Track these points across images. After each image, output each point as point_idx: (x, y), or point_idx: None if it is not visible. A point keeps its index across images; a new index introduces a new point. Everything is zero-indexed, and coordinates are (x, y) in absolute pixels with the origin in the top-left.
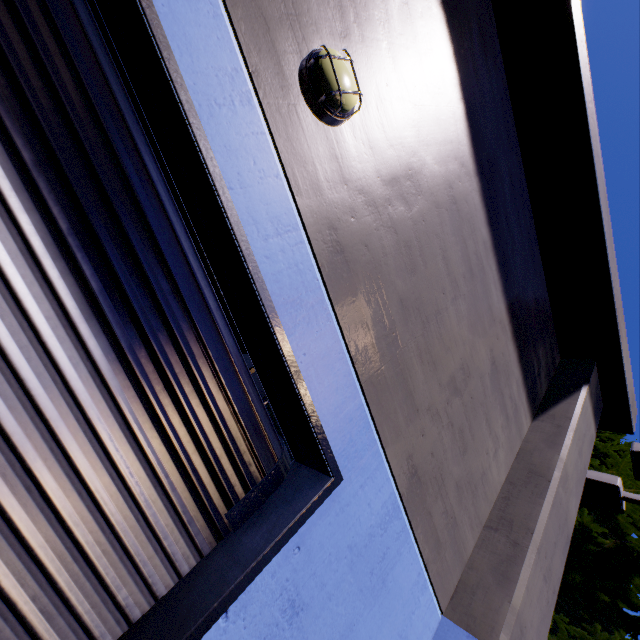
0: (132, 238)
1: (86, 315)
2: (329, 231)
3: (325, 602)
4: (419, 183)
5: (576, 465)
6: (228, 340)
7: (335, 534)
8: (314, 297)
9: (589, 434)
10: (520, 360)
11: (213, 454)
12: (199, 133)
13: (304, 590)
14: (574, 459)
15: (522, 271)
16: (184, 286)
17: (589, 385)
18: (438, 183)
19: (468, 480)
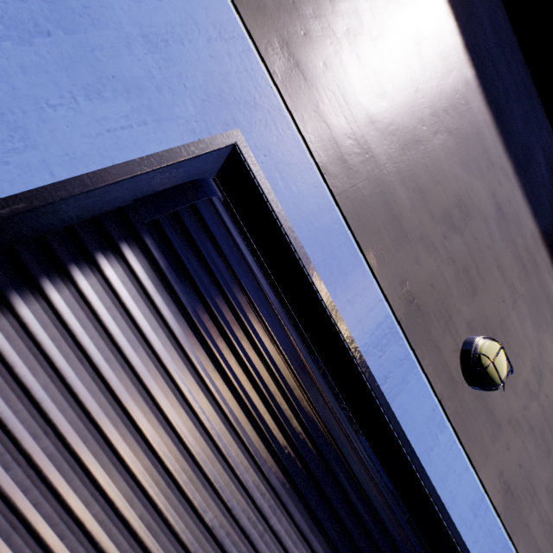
0: (381, 546)
1: None
2: (498, 477)
3: None
4: (537, 363)
5: None
6: None
7: None
8: (501, 545)
9: None
10: None
11: None
12: (429, 484)
13: None
14: None
15: None
16: None
17: None
18: (547, 346)
19: None
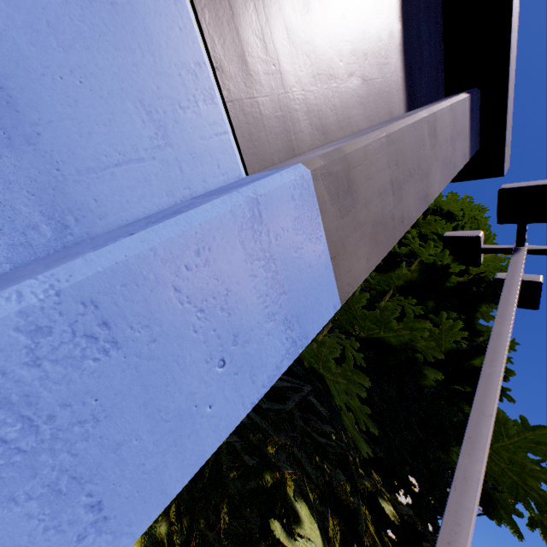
0: None
1: None
2: None
3: None
4: None
5: (446, 145)
6: None
7: None
8: None
9: (463, 145)
10: (400, 22)
11: None
12: None
13: None
14: (445, 135)
15: None
16: None
17: (471, 98)
18: None
19: (308, 55)
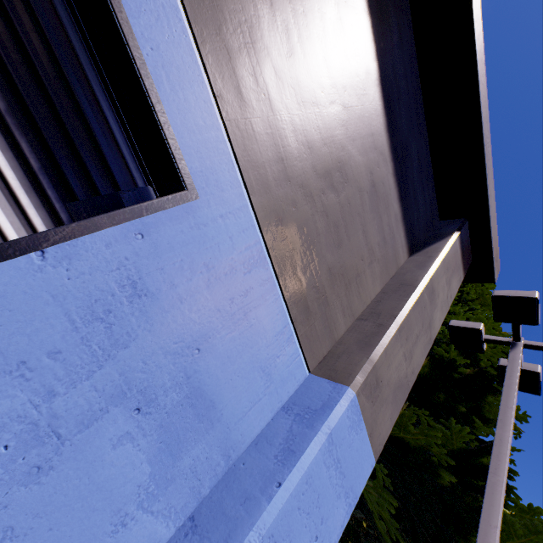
0: None
1: None
2: None
3: (175, 302)
4: None
5: (442, 288)
6: (75, 41)
7: (189, 245)
8: None
9: (457, 273)
10: (400, 200)
11: (51, 140)
12: None
13: (149, 279)
14: (441, 282)
15: (407, 124)
16: None
17: (460, 234)
18: None
19: (342, 273)
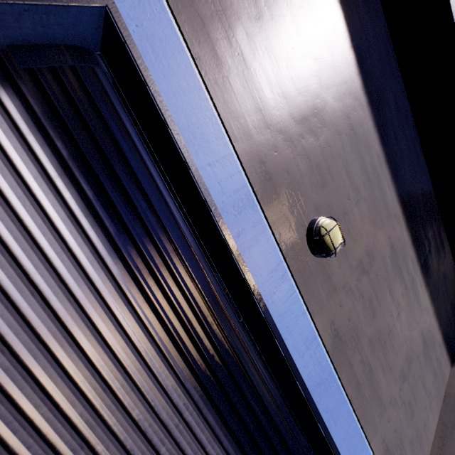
0: (233, 371)
1: (220, 427)
2: (330, 325)
3: None
4: (371, 250)
5: None
6: (276, 398)
7: None
8: (327, 373)
9: None
10: (440, 327)
11: None
12: (269, 318)
13: None
14: None
15: (436, 259)
16: (256, 382)
17: None
18: (381, 240)
19: (416, 434)
